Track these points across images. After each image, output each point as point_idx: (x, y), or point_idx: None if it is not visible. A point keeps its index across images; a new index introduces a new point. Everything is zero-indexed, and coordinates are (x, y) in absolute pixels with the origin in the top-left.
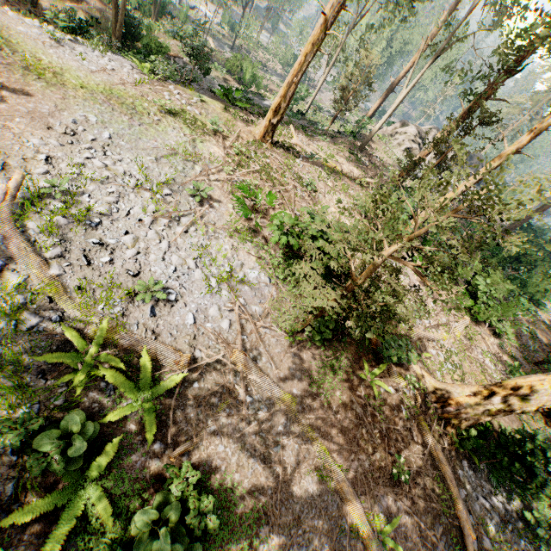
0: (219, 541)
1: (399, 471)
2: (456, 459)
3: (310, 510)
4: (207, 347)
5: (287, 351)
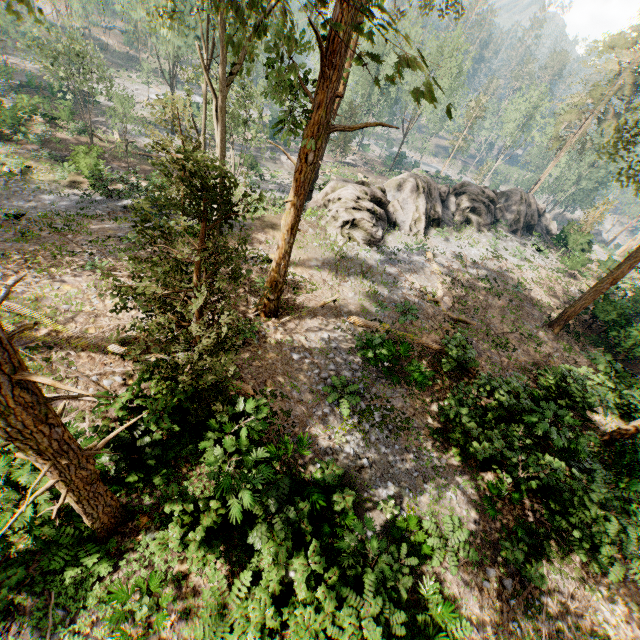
0: None
1: None
2: None
3: None
4: None
5: None
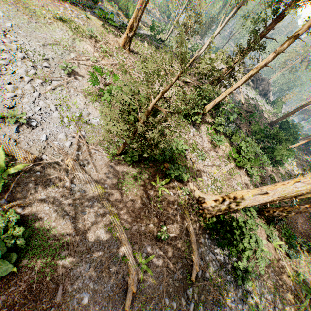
0: (32, 254)
1: (162, 234)
2: (202, 233)
3: (98, 246)
4: (52, 154)
5: (107, 164)
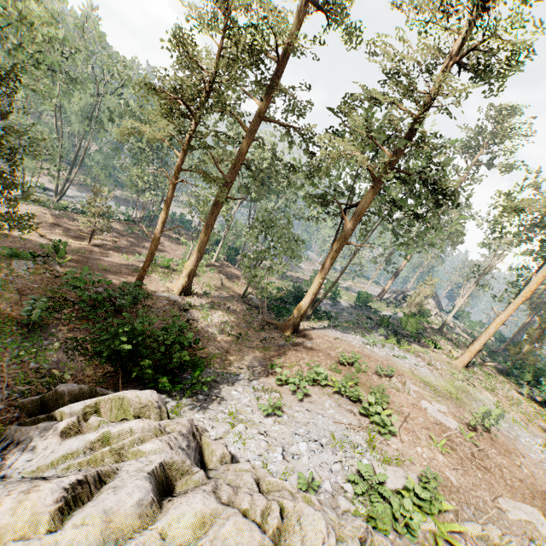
0: None
1: None
2: None
3: None
4: None
5: None
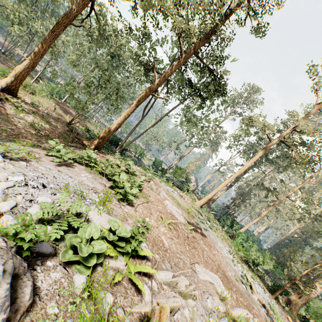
0: None
1: None
2: None
3: None
4: (284, 318)
5: (280, 308)
